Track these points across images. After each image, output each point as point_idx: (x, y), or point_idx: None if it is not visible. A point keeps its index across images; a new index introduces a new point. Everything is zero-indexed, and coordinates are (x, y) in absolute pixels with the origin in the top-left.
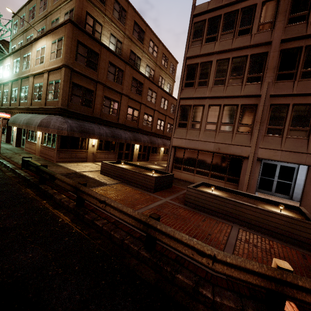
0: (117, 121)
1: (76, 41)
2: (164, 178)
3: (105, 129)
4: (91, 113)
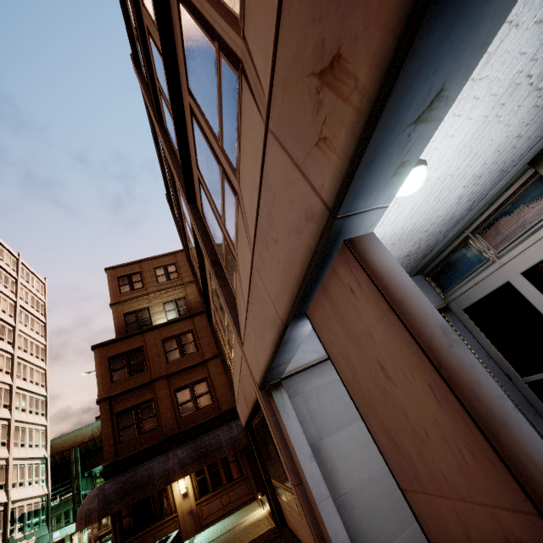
0: (219, 410)
1: (106, 361)
2: None
3: (179, 454)
4: (161, 435)
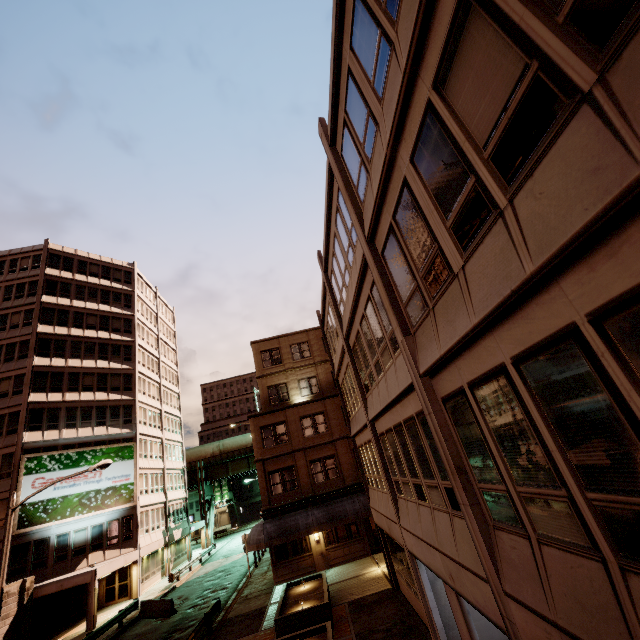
0: (343, 483)
1: (259, 429)
2: (299, 616)
3: (316, 514)
4: (300, 494)
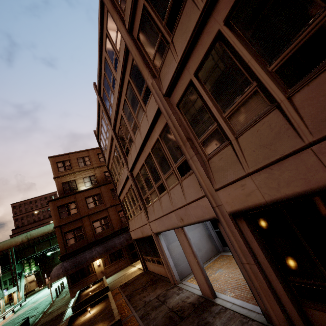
0: (113, 230)
1: (56, 208)
2: (89, 299)
3: (97, 249)
4: (87, 242)
